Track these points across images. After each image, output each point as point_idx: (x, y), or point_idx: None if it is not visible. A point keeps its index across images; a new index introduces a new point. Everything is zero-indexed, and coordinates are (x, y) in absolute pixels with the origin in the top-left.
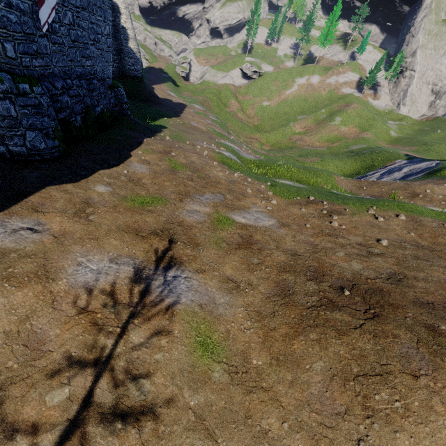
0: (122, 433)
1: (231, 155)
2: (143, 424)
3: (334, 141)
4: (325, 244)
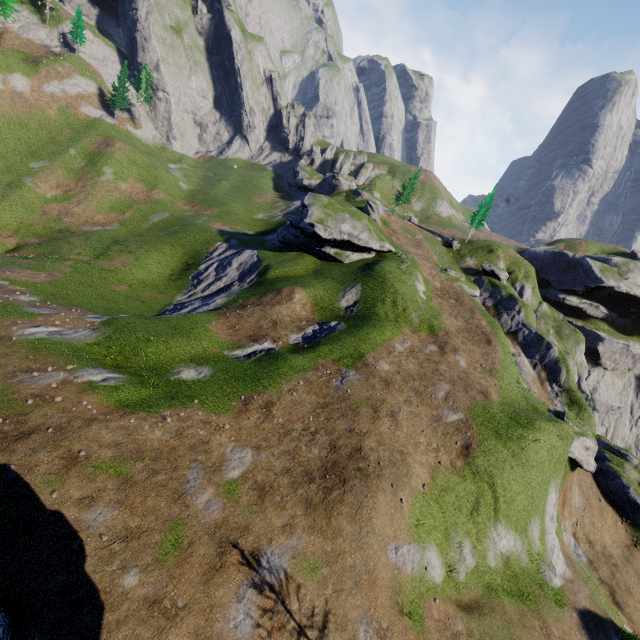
0: (329, 630)
1: (97, 373)
2: (329, 619)
3: (123, 208)
4: (292, 446)
